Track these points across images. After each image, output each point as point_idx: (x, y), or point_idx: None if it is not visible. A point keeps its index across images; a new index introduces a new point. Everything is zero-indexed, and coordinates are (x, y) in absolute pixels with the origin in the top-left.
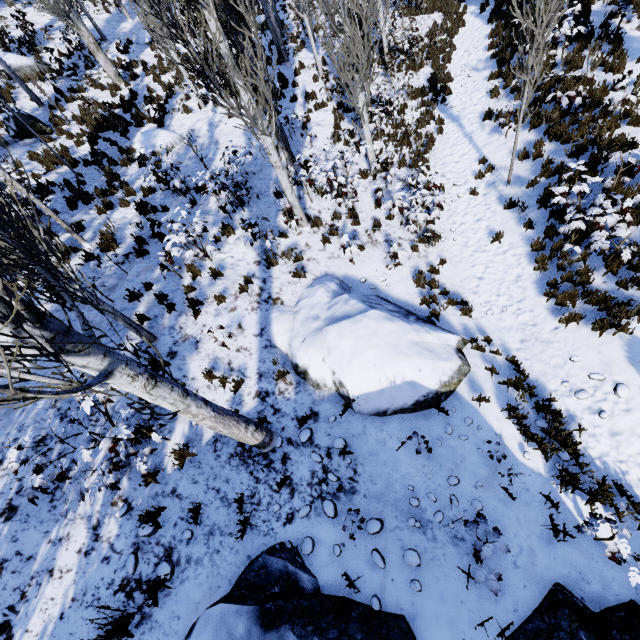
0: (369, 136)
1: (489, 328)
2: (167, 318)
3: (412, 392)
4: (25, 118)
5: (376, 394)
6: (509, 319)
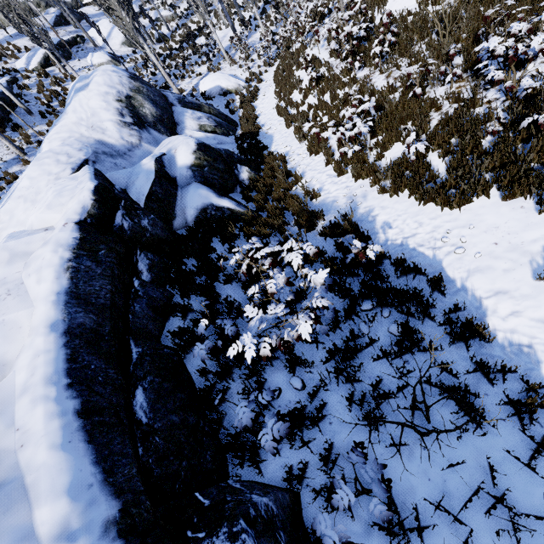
0: (262, 26)
1: (261, 85)
2: (175, 81)
3: (218, 88)
4: (161, 34)
5: (210, 89)
6: (269, 83)
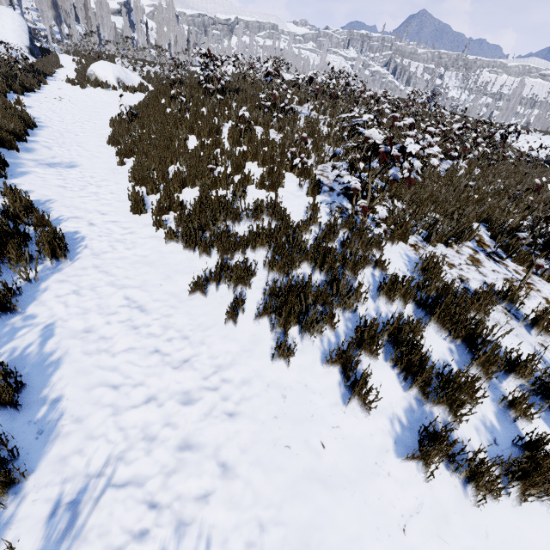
0: None
1: None
2: None
3: None
4: None
5: None
6: None
